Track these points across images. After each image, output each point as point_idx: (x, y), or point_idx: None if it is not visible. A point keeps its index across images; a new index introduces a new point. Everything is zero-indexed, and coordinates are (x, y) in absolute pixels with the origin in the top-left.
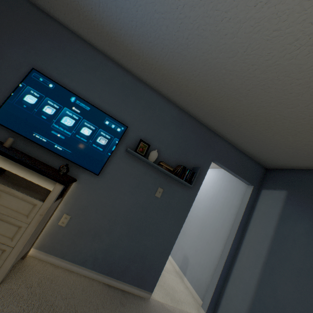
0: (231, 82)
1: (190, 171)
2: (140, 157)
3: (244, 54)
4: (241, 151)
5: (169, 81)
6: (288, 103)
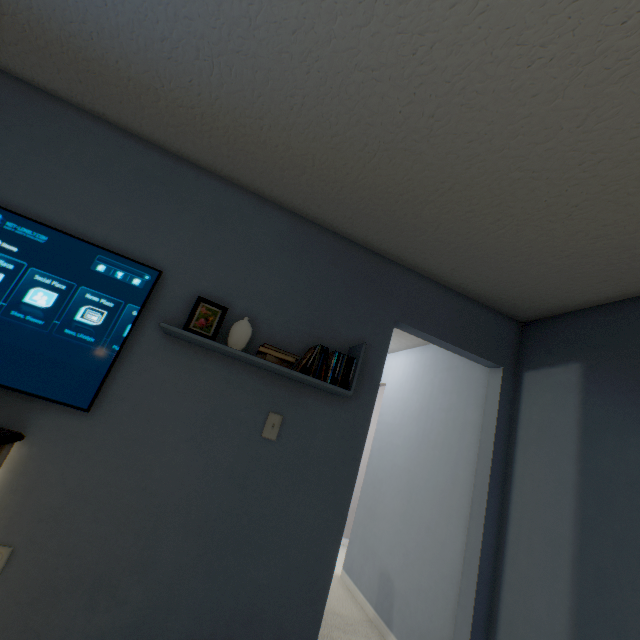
0: (385, 104)
1: (340, 357)
2: (199, 341)
3: (393, 3)
4: (457, 291)
5: (247, 144)
6: (535, 129)
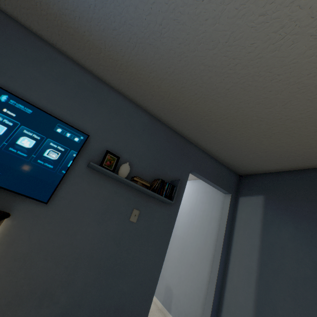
0: (210, 80)
1: (169, 185)
2: (107, 172)
3: (226, 45)
4: (216, 159)
5: (139, 81)
6: (267, 103)
